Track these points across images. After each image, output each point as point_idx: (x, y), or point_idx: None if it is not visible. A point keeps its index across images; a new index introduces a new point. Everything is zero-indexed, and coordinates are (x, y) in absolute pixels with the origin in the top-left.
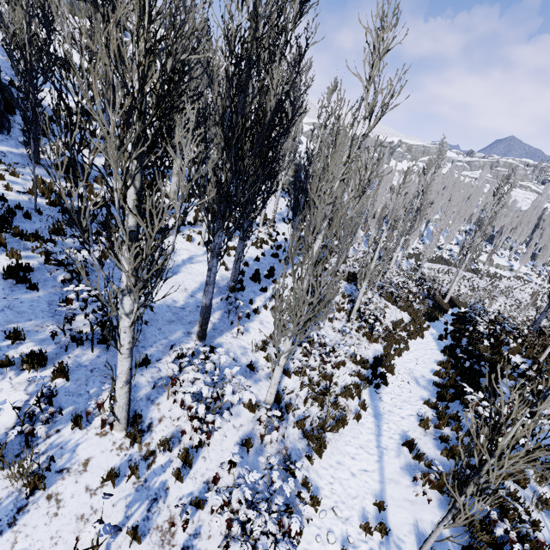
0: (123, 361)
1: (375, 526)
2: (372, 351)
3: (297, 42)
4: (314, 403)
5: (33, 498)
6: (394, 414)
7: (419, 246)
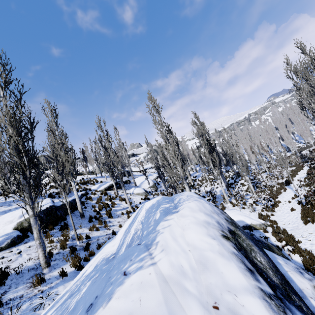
0: (222, 188)
1: (294, 197)
2: (284, 181)
3: (206, 132)
4: (270, 194)
5: (225, 209)
6: (296, 186)
7: (298, 145)
